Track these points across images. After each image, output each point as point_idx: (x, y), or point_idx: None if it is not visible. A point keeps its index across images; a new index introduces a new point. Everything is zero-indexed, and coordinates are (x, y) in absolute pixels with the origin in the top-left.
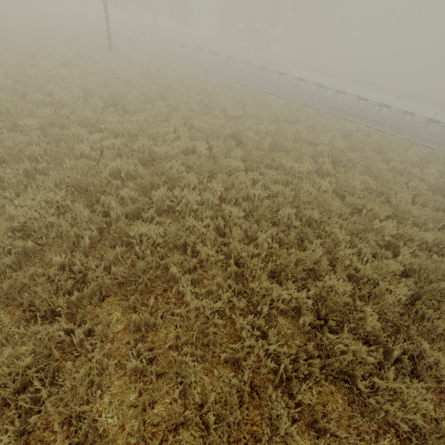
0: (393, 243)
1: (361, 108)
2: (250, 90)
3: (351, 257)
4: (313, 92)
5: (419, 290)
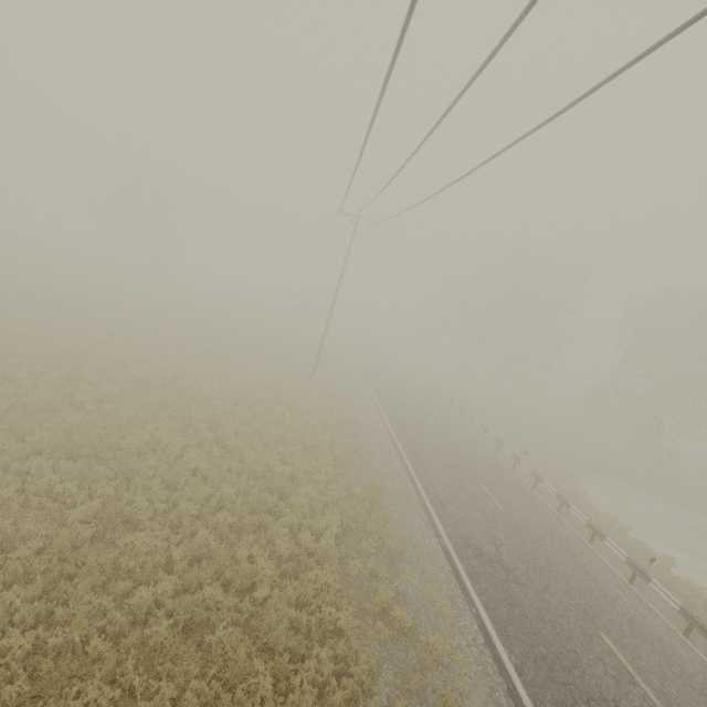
0: None
1: (675, 643)
2: (358, 449)
3: None
4: (571, 535)
5: None
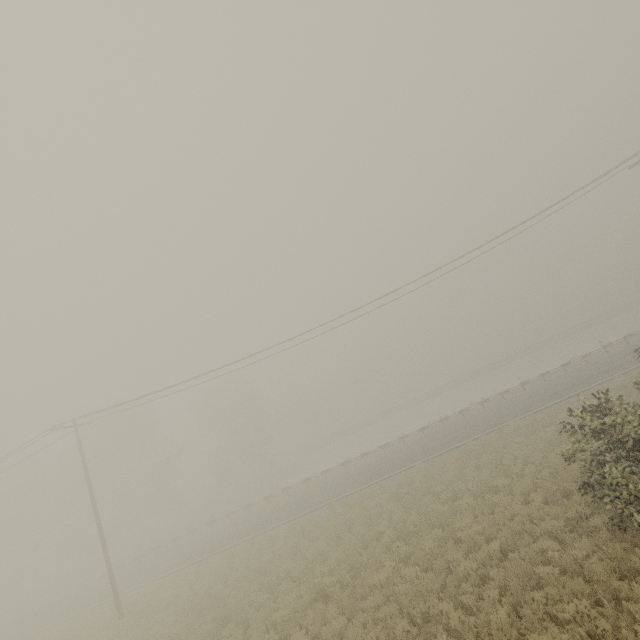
0: (486, 572)
1: (390, 452)
2: (293, 526)
3: (461, 618)
4: (345, 472)
5: (515, 597)
